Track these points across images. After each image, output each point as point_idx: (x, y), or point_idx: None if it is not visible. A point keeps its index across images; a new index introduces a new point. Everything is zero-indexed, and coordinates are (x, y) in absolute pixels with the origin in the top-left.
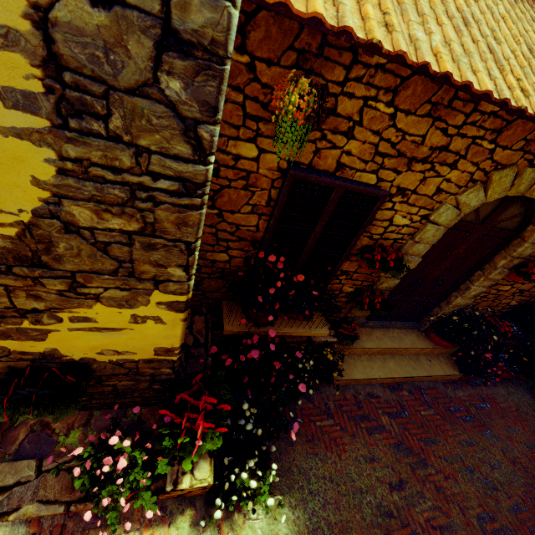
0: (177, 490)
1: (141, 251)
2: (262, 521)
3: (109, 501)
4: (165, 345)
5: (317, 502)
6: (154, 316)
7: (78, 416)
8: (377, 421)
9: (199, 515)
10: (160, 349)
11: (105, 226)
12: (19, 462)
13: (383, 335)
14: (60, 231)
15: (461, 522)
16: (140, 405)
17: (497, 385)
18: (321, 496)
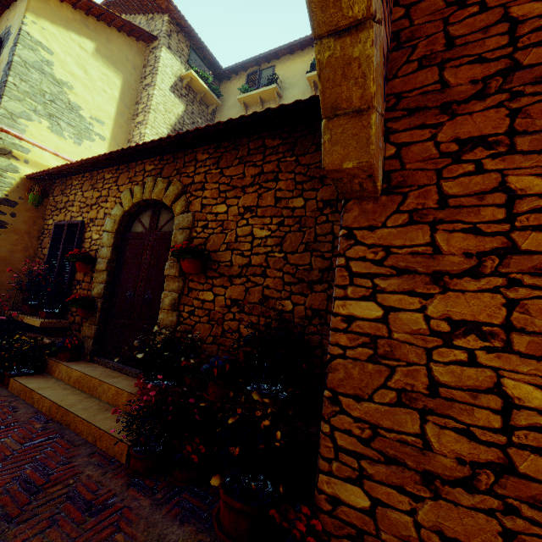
0: None
1: None
2: None
3: None
4: None
5: None
6: None
7: None
8: None
9: None
10: None
11: None
12: None
13: (103, 371)
14: None
15: None
16: None
17: (184, 523)
18: None
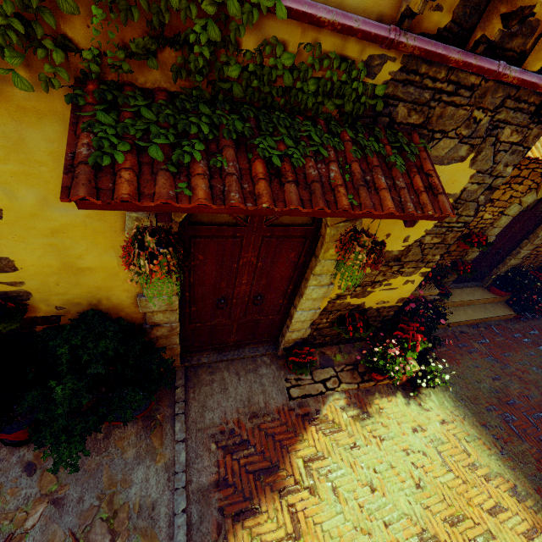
0: (405, 373)
1: (433, 250)
2: (433, 397)
3: (401, 366)
4: (404, 296)
5: (456, 388)
6: (413, 280)
7: (335, 348)
8: (471, 346)
9: (403, 394)
10: (400, 299)
11: (430, 242)
12: (325, 369)
13: (461, 293)
14: (416, 246)
15: (537, 393)
16: (360, 340)
17: (540, 319)
18: (457, 385)
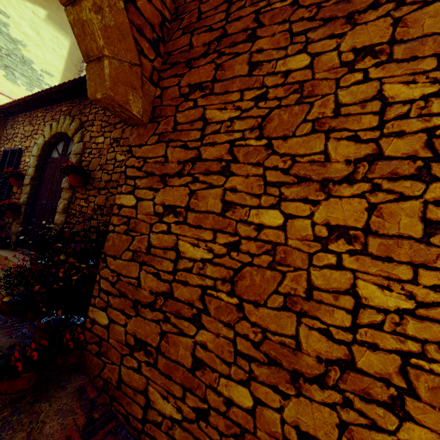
0: None
1: None
2: None
3: None
4: None
5: None
6: None
7: None
8: None
9: None
10: None
11: None
12: None
13: (18, 256)
14: None
15: None
16: None
17: (12, 337)
18: None
